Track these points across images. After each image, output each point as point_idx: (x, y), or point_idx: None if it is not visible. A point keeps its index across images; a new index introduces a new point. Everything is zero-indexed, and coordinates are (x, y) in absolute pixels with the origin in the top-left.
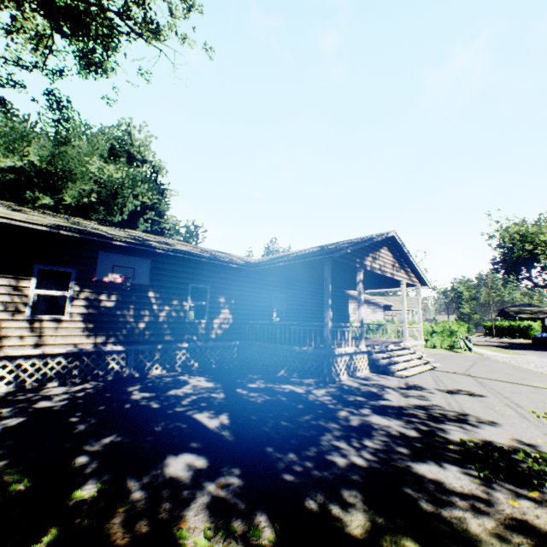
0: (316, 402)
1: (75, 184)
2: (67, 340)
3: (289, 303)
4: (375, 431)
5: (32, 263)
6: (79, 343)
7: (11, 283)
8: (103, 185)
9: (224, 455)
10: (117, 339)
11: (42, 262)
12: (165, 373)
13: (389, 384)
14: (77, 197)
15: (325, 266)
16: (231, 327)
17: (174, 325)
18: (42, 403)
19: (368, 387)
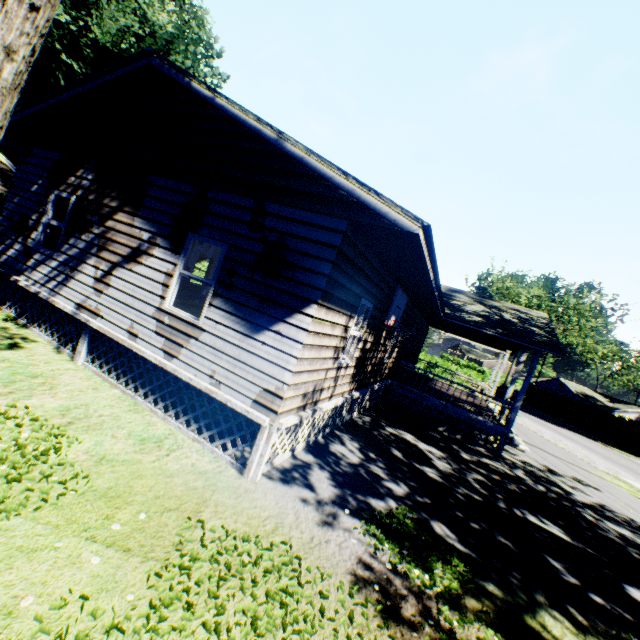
0: (548, 495)
1: (107, 2)
2: (342, 388)
3: (413, 340)
4: (638, 545)
5: (361, 296)
6: (344, 391)
7: (346, 322)
8: (148, 29)
9: None
10: (357, 384)
11: (365, 295)
12: (362, 418)
13: (533, 463)
14: (113, 34)
15: (536, 355)
16: (391, 366)
17: (378, 366)
18: (393, 488)
19: (533, 469)
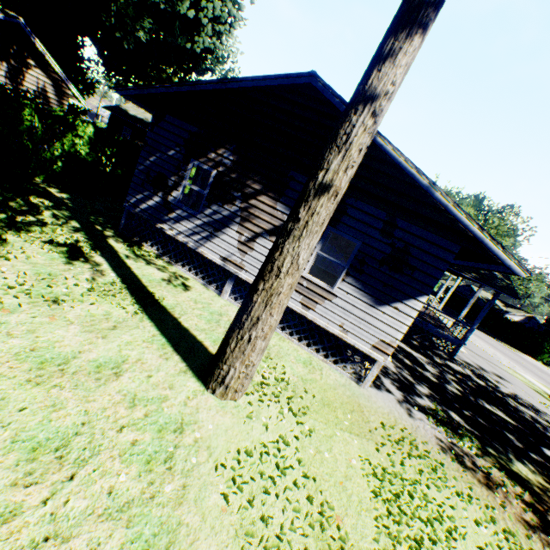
0: (488, 389)
1: None
2: None
3: None
4: (540, 422)
5: None
6: None
7: None
8: None
9: (549, 448)
10: None
11: None
12: None
13: (470, 363)
14: None
15: (496, 295)
16: None
17: None
18: (421, 389)
19: (472, 368)
